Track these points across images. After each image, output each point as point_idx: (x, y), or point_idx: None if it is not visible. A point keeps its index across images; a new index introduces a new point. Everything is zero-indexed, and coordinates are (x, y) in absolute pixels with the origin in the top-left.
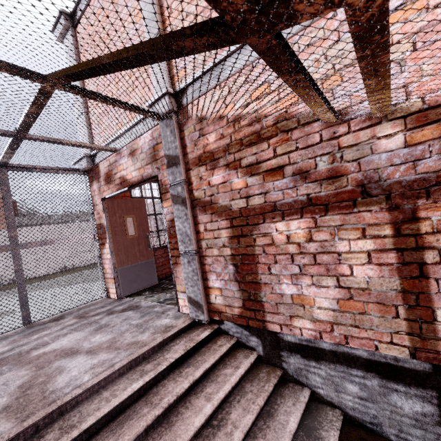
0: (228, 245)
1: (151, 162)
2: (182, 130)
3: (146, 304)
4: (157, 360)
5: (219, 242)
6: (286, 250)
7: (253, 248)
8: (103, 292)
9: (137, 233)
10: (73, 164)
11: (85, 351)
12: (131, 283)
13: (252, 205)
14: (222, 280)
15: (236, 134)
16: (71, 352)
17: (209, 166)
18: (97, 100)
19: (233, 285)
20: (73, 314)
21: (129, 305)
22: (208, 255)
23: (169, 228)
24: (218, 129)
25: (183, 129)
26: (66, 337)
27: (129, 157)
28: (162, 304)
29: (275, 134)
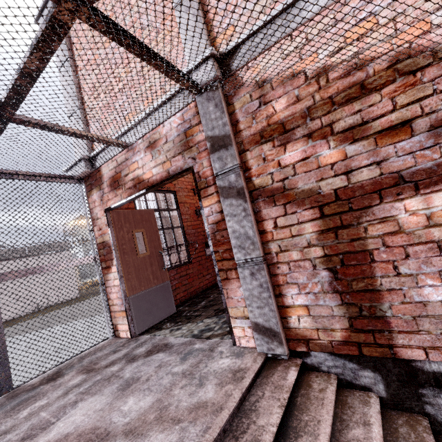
0: (317, 243)
1: (182, 152)
2: (231, 103)
3: (177, 340)
4: (248, 431)
5: (300, 240)
6: (425, 237)
7: (364, 241)
8: (108, 331)
9: (148, 250)
10: (64, 171)
11: (120, 431)
12: (146, 315)
13: (357, 182)
14: (309, 293)
15: (322, 91)
16: (96, 437)
17: (277, 141)
18: (130, 50)
19: (330, 299)
20: (74, 367)
21: (153, 345)
22: (282, 262)
23: (213, 233)
24: (291, 90)
25: (232, 101)
26: (77, 408)
27: (147, 151)
28: (201, 337)
29: (391, 79)
